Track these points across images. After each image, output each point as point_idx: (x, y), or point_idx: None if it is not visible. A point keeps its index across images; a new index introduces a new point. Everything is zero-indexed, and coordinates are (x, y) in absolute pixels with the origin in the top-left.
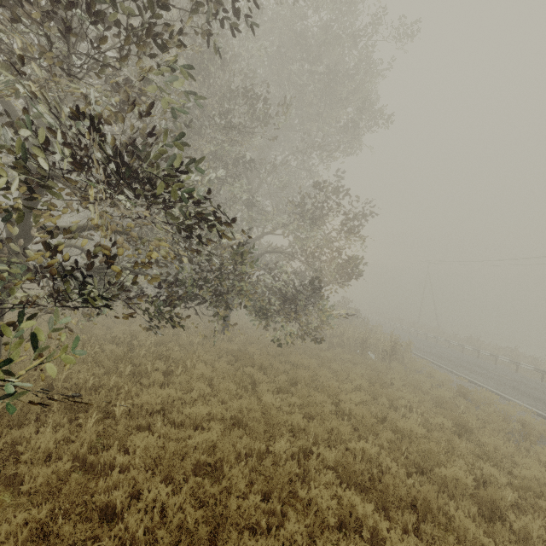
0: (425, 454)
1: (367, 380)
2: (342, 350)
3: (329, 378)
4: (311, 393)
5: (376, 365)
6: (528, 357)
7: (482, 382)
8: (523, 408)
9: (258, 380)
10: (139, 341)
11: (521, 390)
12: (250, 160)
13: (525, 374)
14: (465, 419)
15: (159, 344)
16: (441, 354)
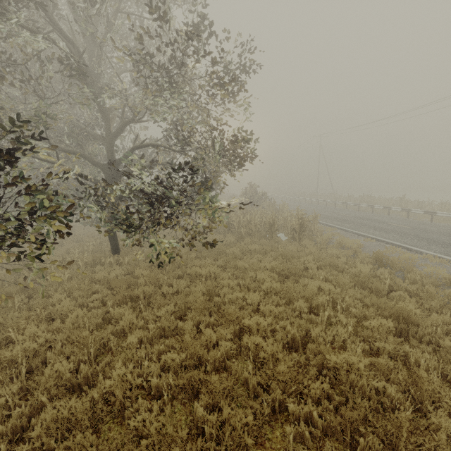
0: (386, 429)
1: (278, 273)
2: (250, 240)
3: (233, 285)
4: (202, 330)
5: (287, 248)
6: (412, 202)
7: (388, 238)
8: (438, 259)
9: (127, 327)
10: None
11: (425, 237)
12: None
13: (415, 219)
14: (406, 309)
15: None
16: (343, 217)
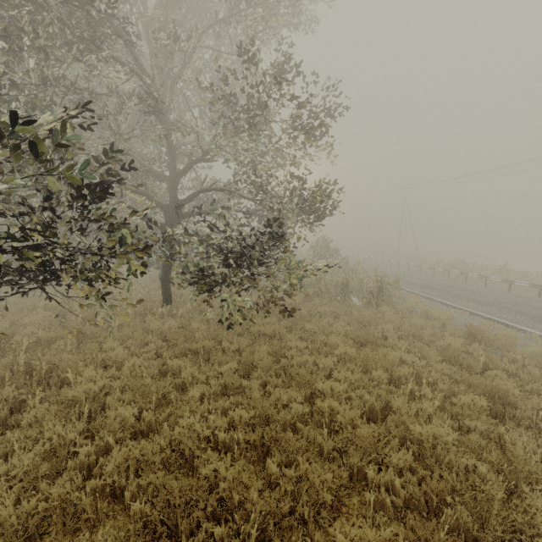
0: (475, 501)
1: (353, 340)
2: (319, 301)
3: (302, 348)
4: (270, 390)
5: (362, 314)
6: (515, 273)
7: (485, 312)
8: None
9: (188, 380)
10: (4, 347)
11: (530, 314)
12: (108, 4)
13: (518, 292)
14: (503, 388)
15: (51, 341)
16: (429, 284)
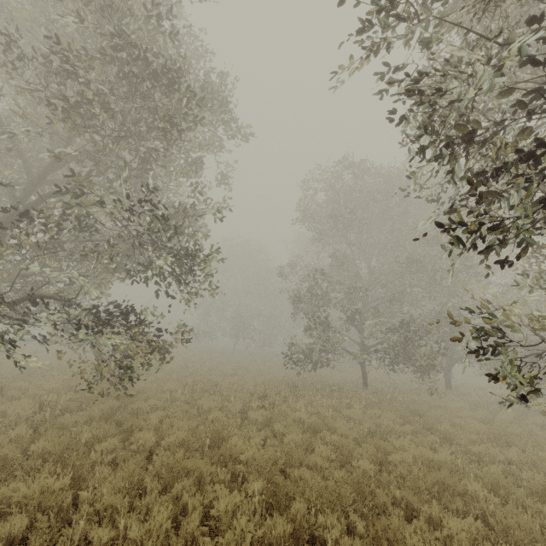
0: None
1: None
2: None
3: None
4: None
5: None
6: None
7: None
8: None
9: None
10: None
11: None
12: None
13: None
14: None
15: None
16: None
